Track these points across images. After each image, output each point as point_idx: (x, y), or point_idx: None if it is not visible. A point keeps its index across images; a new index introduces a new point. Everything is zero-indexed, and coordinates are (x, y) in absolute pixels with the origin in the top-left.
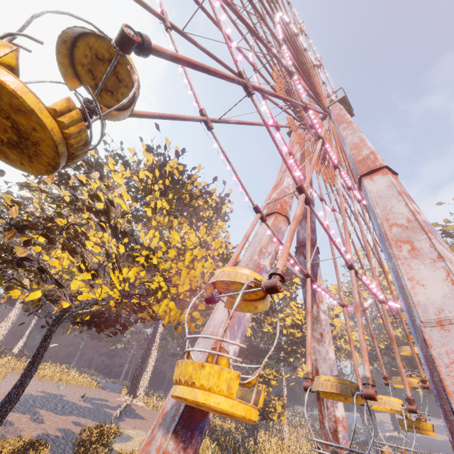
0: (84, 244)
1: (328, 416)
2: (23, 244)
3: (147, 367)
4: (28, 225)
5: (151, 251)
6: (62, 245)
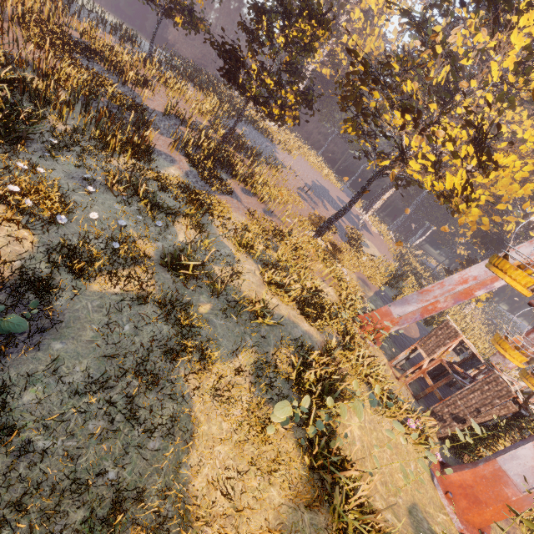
0: (444, 144)
1: (531, 339)
2: (400, 128)
3: (383, 195)
4: (409, 109)
5: (494, 164)
6: (426, 136)
